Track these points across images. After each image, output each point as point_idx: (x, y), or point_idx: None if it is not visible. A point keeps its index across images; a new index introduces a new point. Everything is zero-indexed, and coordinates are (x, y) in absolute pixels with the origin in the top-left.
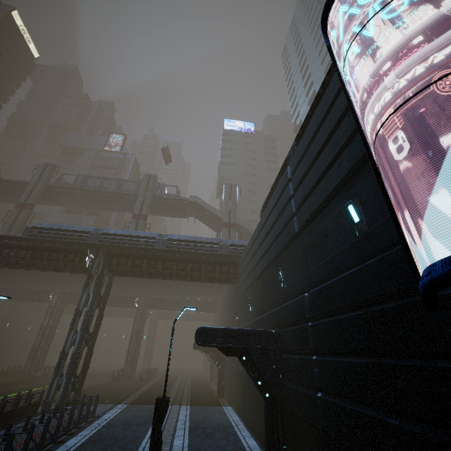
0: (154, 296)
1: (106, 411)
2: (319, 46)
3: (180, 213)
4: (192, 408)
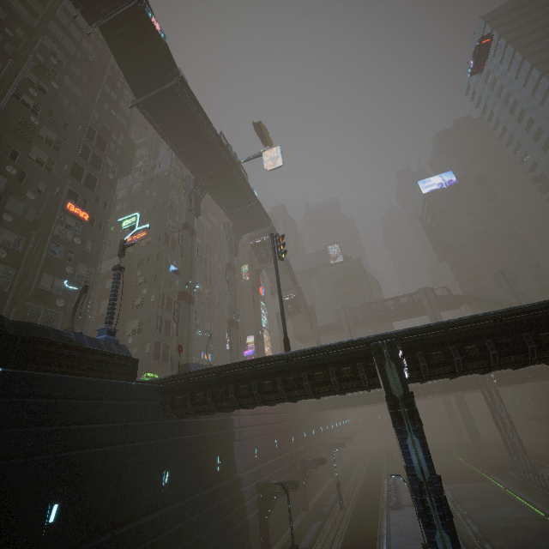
0: None
1: None
2: (548, 105)
3: (454, 307)
4: None
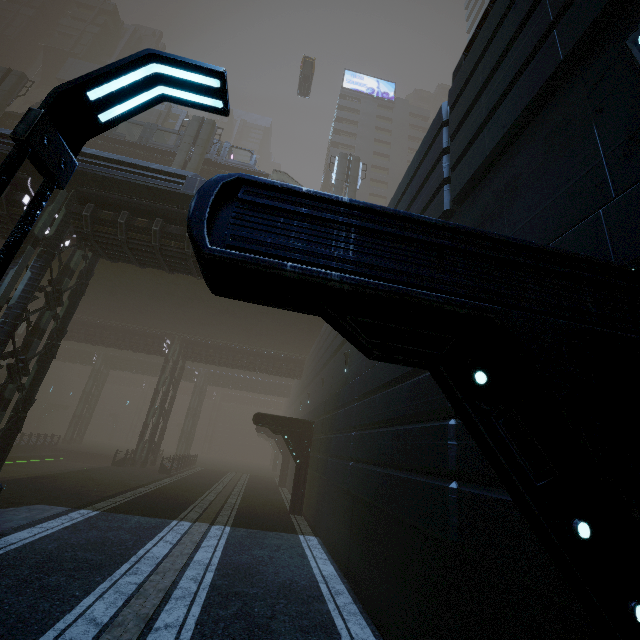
0: (198, 339)
1: (33, 522)
2: None
3: None
4: (233, 533)
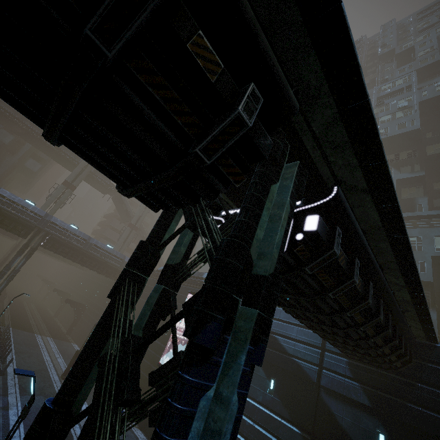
0: None
1: (3, 331)
2: None
3: (102, 190)
4: (54, 340)
